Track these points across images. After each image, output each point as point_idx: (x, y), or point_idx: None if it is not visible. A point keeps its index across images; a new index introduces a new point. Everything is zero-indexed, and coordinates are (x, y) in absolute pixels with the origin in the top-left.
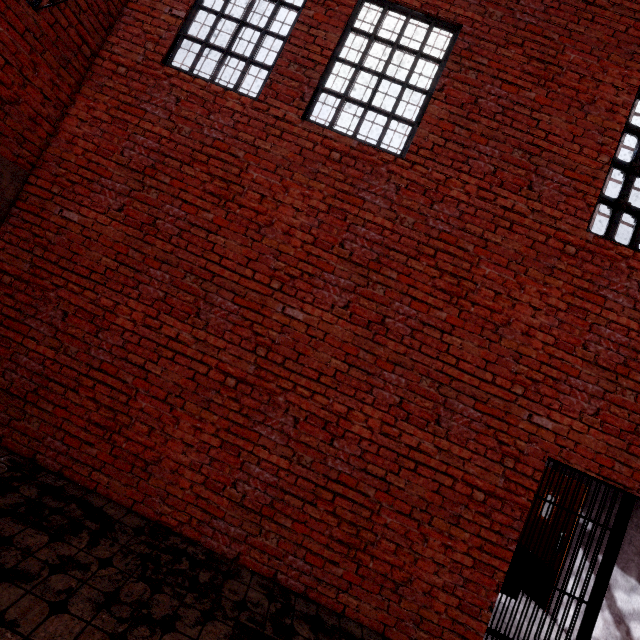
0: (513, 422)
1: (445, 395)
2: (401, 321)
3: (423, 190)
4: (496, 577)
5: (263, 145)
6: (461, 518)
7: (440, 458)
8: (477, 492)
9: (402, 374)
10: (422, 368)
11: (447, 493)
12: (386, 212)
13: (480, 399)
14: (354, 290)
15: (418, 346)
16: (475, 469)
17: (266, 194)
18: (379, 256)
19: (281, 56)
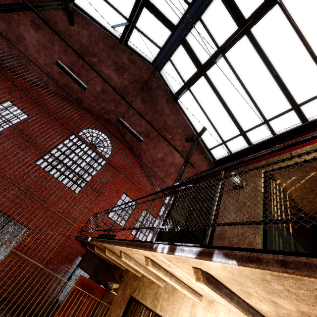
0: None
1: None
2: None
3: None
4: None
5: None
6: None
7: None
8: None
9: None
10: None
11: None
12: None
13: None
14: None
15: None
16: None
17: None
18: None
19: None
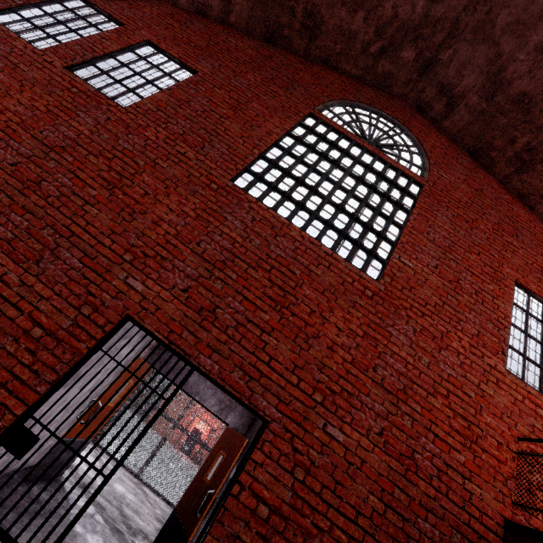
0: (110, 279)
1: (59, 244)
2: (56, 187)
3: (127, 126)
4: (3, 420)
5: (24, 67)
6: (3, 350)
7: (19, 291)
8: (38, 329)
9: (30, 220)
10: (52, 221)
11: (4, 323)
12: (91, 127)
13: (90, 255)
14: (30, 158)
15: (59, 206)
16: (49, 308)
17: (3, 88)
18: (67, 146)
19: (73, 40)
